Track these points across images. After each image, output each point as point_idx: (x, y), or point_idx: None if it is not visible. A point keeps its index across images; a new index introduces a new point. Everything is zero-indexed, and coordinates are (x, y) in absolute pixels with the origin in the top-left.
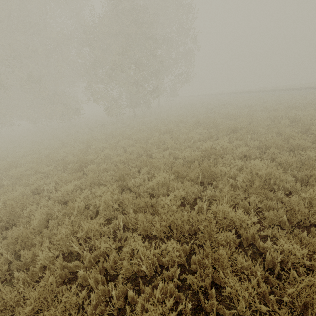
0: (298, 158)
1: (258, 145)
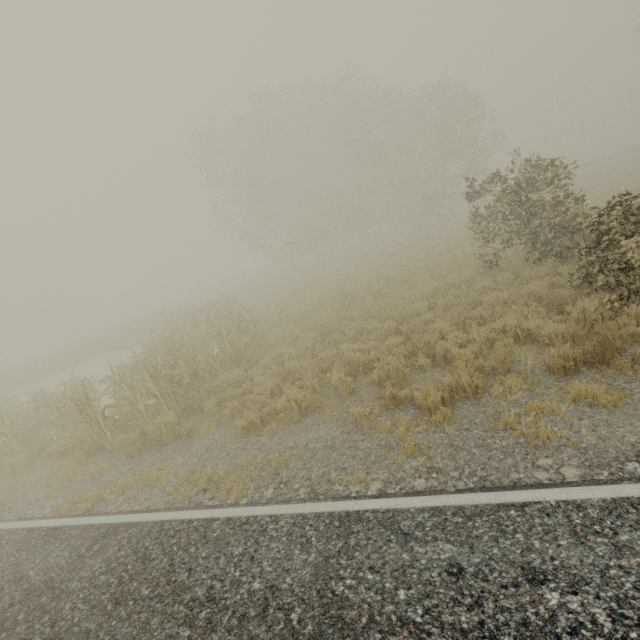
0: None
1: None
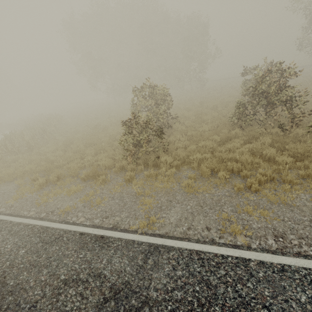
0: None
1: None
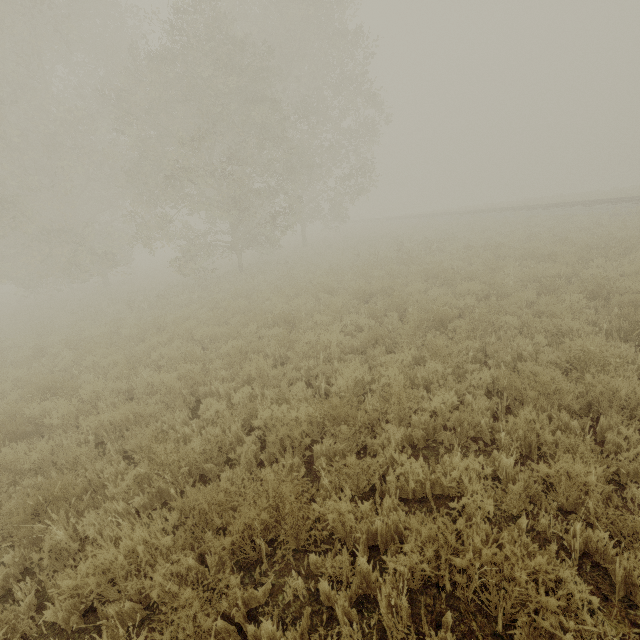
0: (615, 442)
1: (494, 377)
